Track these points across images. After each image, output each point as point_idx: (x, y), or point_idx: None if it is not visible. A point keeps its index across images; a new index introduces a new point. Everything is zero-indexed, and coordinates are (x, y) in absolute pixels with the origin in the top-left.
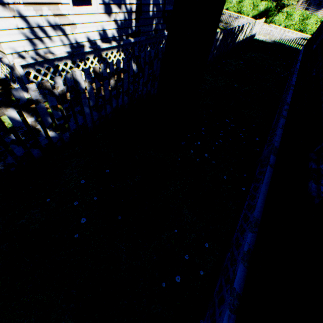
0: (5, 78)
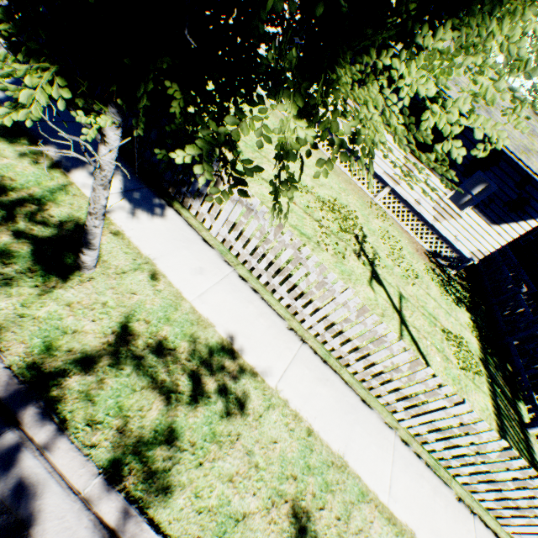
0: (433, 253)
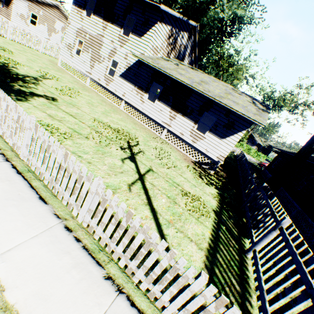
0: (198, 162)
